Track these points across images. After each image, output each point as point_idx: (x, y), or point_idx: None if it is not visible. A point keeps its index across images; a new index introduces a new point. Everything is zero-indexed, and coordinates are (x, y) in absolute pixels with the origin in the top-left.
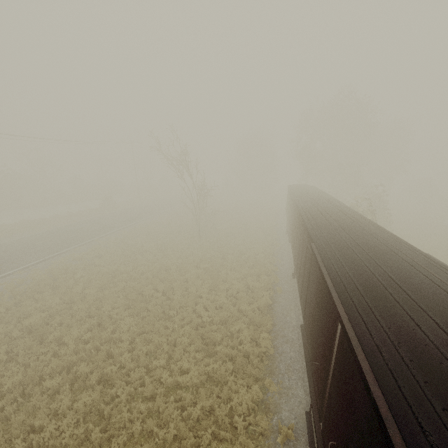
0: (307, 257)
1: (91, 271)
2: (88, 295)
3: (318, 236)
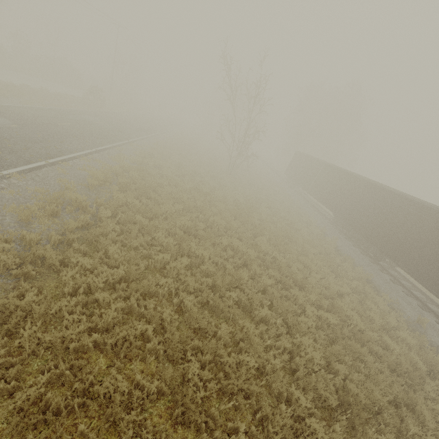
0: (411, 221)
1: (176, 182)
2: (204, 208)
3: (438, 209)
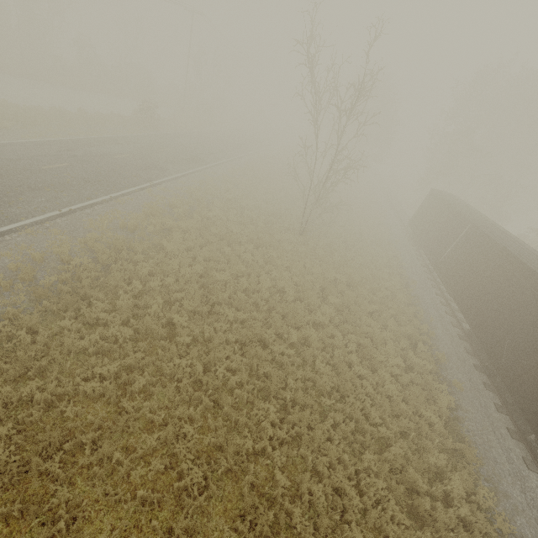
0: None
1: (166, 267)
2: (180, 330)
3: None
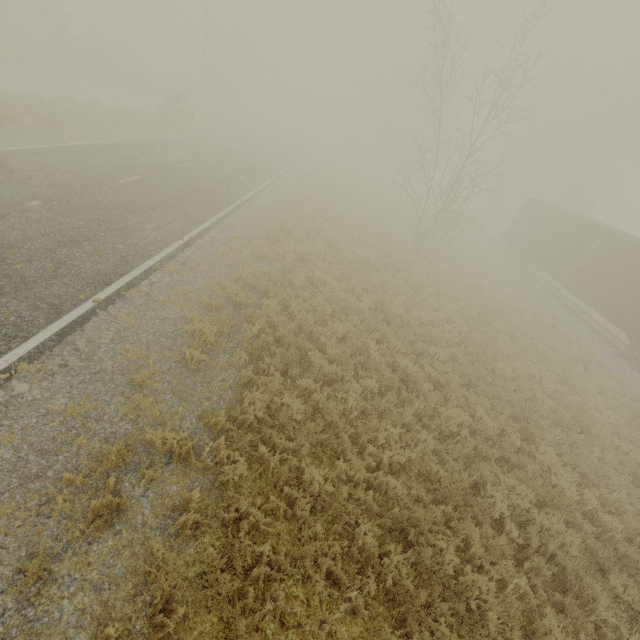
0: None
1: (345, 304)
2: (416, 377)
3: None
